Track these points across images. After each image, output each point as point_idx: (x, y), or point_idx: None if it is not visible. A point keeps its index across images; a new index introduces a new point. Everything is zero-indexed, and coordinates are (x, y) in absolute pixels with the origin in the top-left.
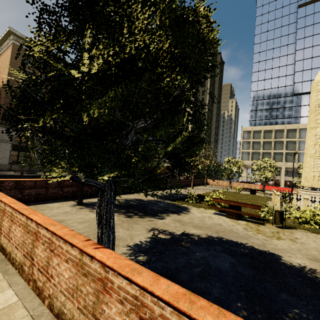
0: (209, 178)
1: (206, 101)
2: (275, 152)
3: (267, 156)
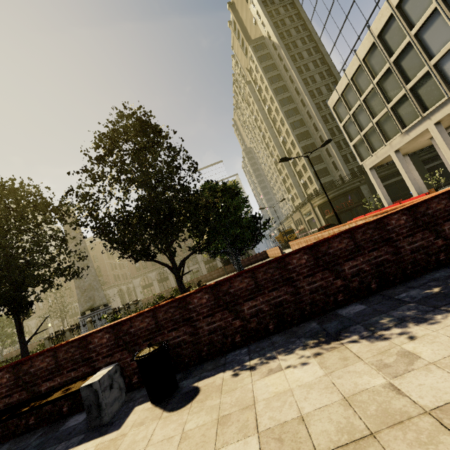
0: (375, 209)
1: (300, 89)
2: (395, 103)
3: (389, 124)
